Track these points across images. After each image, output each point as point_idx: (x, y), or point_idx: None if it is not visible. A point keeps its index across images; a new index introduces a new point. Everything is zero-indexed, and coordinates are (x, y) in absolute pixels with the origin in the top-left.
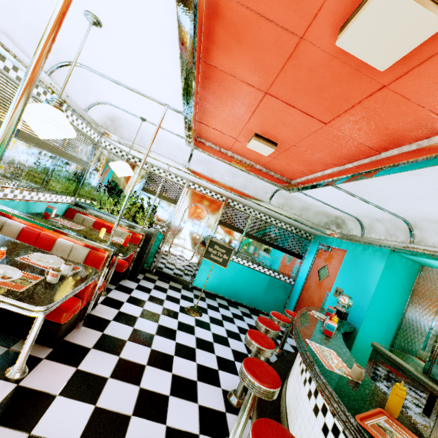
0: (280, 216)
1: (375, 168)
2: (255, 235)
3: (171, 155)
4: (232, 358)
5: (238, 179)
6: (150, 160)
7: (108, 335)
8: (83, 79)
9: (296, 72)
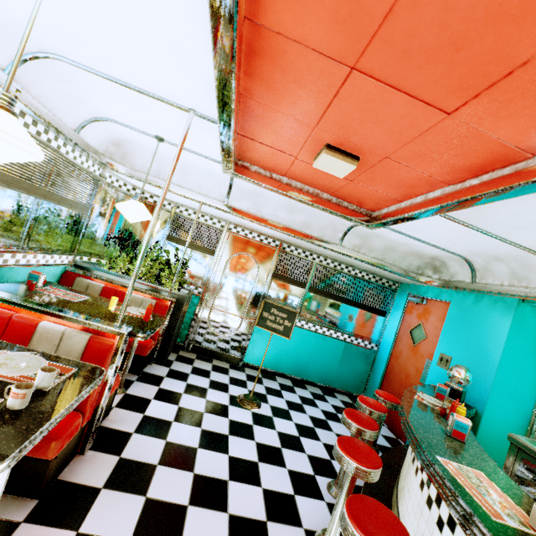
0: (354, 262)
1: (530, 180)
2: (322, 289)
3: (203, 189)
4: (310, 471)
5: (297, 216)
6: (175, 198)
7: (128, 460)
8: (65, 82)
9: (415, 16)
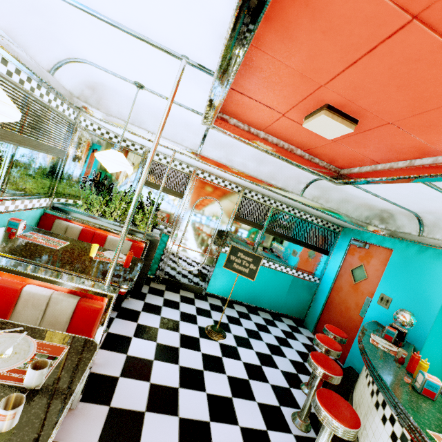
0: (309, 209)
1: None
2: (277, 231)
3: (177, 137)
4: (276, 403)
5: (265, 167)
6: (148, 143)
7: (117, 409)
8: (37, 14)
9: None
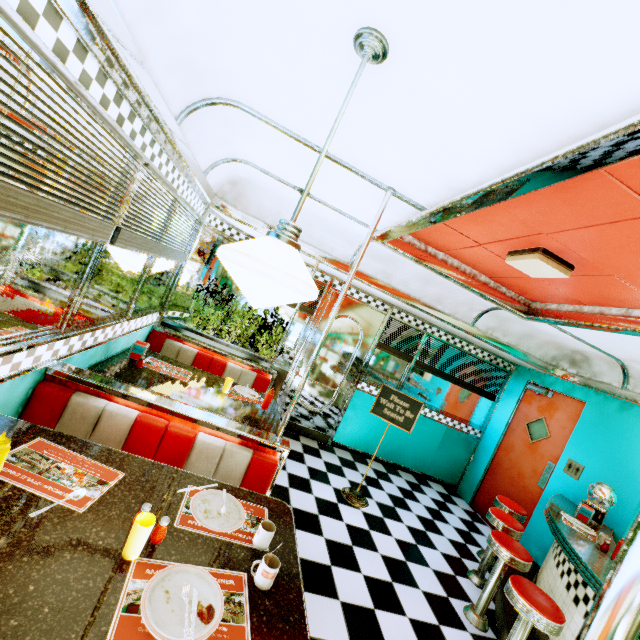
0: (476, 340)
1: None
2: (430, 365)
3: (326, 245)
4: (443, 592)
5: (431, 288)
6: None
7: None
8: (224, 125)
9: None
